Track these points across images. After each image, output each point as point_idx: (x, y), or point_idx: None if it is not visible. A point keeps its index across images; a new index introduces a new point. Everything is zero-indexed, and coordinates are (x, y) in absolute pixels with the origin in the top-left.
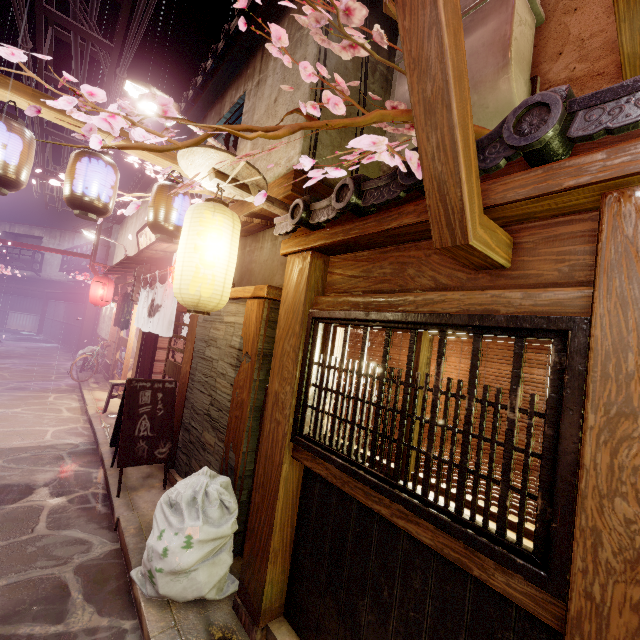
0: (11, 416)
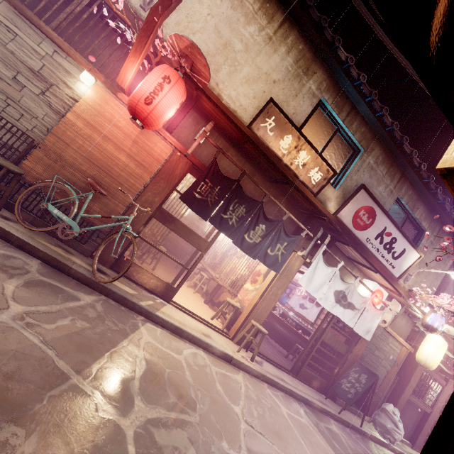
0: (264, 424)
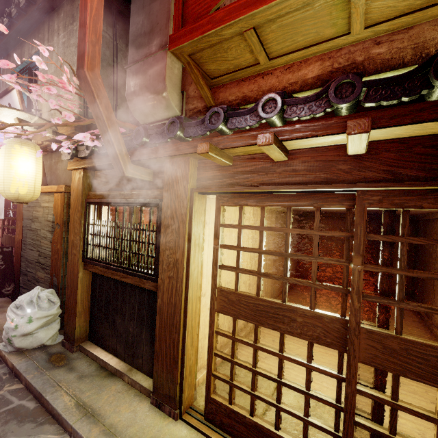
0: None
